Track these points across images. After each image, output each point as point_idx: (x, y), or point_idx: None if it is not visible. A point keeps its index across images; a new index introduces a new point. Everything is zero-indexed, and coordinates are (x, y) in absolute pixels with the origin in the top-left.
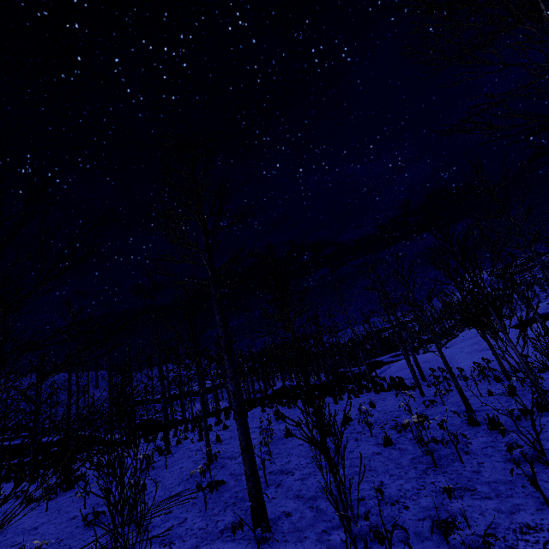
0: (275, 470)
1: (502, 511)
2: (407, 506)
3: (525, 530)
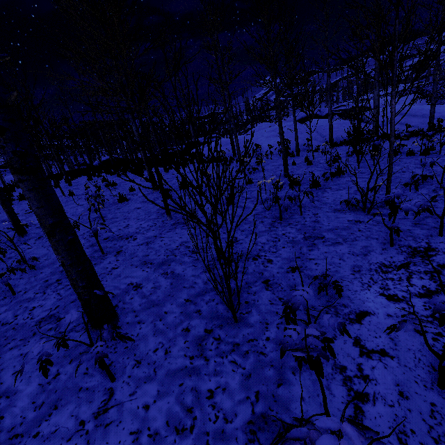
0: (112, 236)
1: (356, 254)
2: (270, 259)
3: (385, 269)
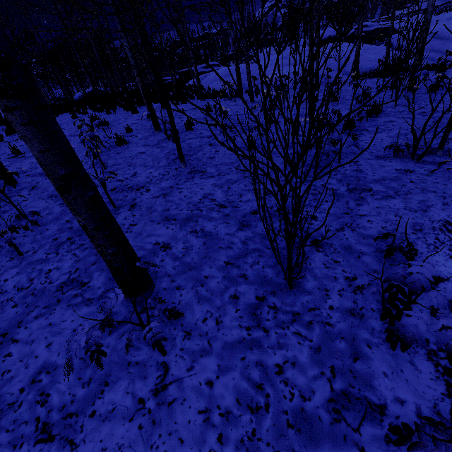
0: (120, 186)
1: (414, 210)
2: (314, 216)
3: (450, 228)
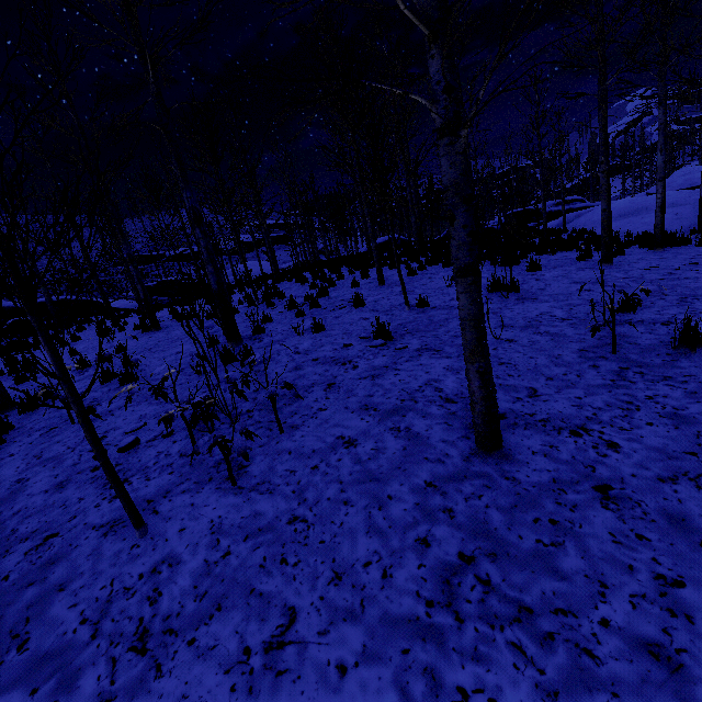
0: None
1: None
2: None
3: None
